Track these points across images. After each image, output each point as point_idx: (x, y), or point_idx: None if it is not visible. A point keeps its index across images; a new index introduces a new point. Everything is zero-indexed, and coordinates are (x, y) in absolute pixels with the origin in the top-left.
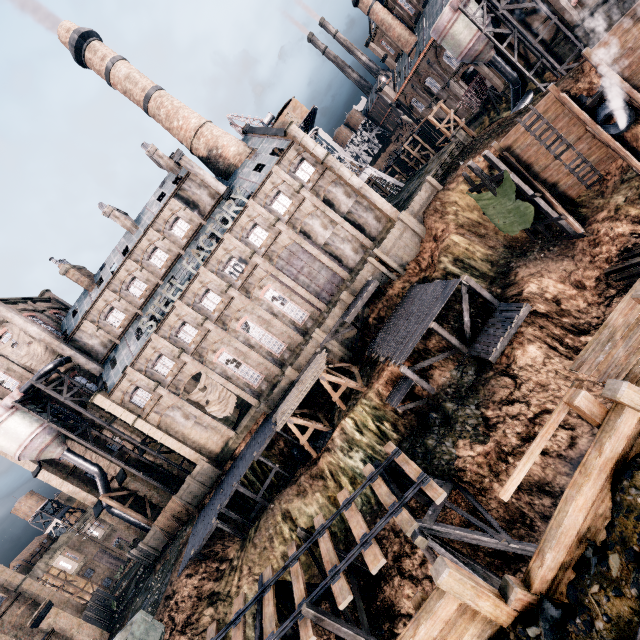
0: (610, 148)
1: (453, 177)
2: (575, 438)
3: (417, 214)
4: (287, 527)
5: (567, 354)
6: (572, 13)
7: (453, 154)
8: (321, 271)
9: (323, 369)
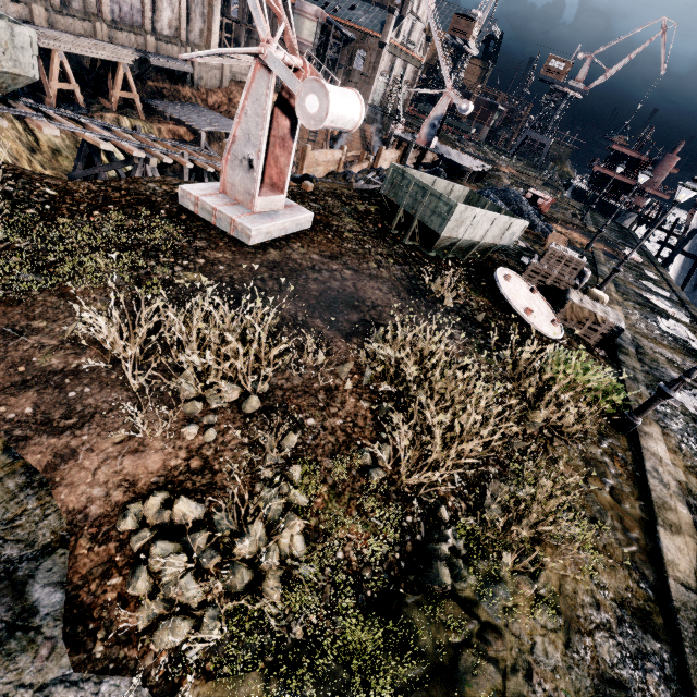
0: None
1: None
2: None
3: (232, 73)
4: (21, 126)
5: None
6: None
7: None
8: None
9: (129, 63)
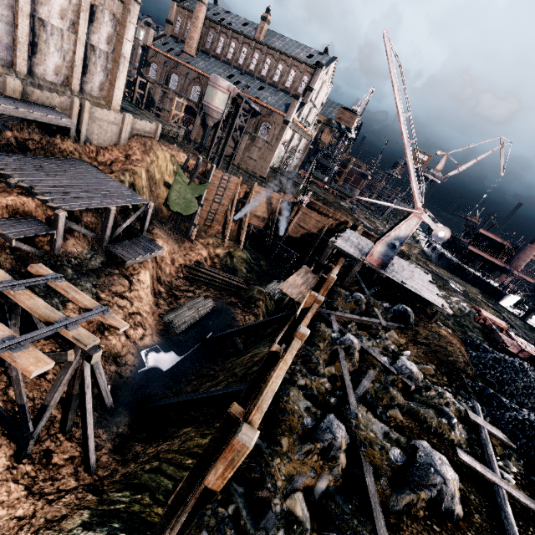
0: (227, 220)
1: (167, 144)
2: (145, 335)
3: (134, 129)
4: None
5: (152, 290)
6: (238, 159)
7: (170, 133)
8: (1, 23)
9: None
